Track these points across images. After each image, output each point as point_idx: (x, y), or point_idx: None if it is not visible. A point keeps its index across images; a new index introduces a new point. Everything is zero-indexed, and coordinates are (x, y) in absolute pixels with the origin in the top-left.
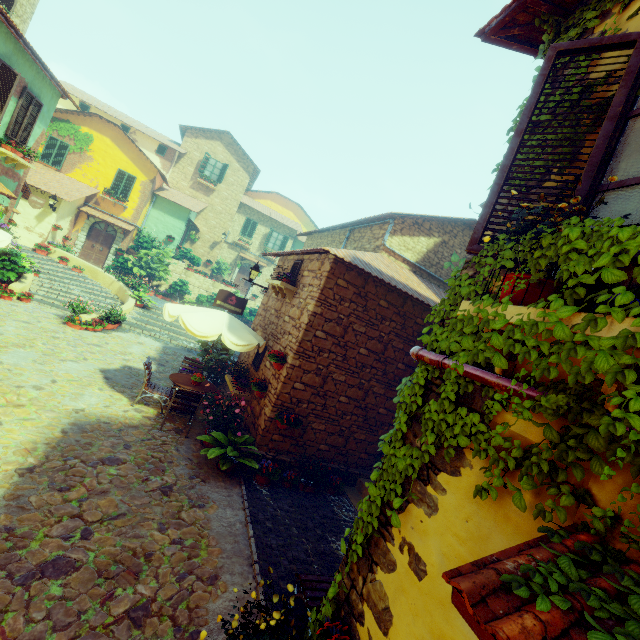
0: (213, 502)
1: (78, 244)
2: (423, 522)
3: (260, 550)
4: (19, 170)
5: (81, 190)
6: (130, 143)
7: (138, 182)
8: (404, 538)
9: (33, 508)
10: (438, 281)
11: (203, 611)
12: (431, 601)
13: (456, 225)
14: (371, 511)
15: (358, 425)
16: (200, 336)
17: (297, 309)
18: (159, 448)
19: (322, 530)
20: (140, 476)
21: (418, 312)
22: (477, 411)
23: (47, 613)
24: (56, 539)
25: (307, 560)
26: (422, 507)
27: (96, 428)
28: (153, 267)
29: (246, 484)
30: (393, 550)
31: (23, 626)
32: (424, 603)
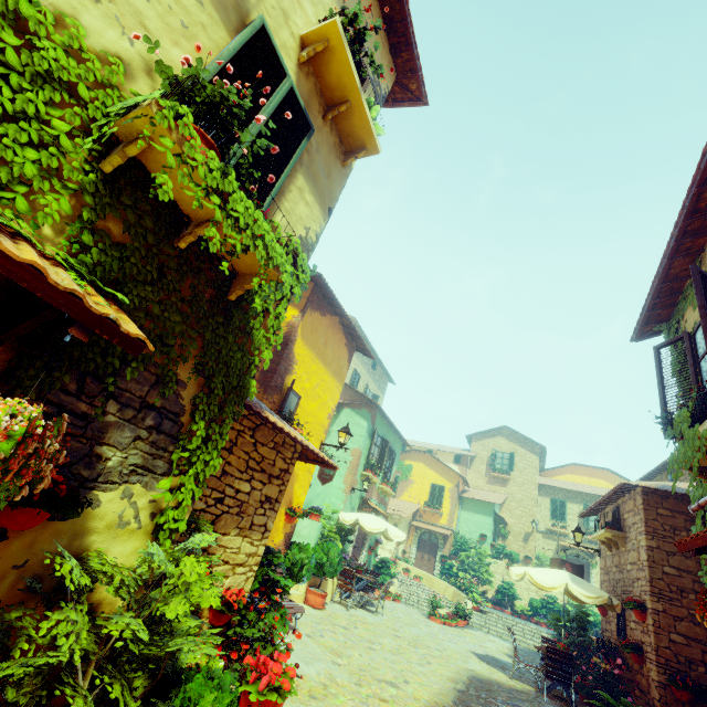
0: None
1: (412, 557)
2: None
3: None
4: (386, 498)
5: (410, 507)
6: (436, 461)
7: (446, 490)
8: None
9: None
10: None
11: None
12: None
13: None
14: None
15: None
16: (548, 588)
17: (633, 551)
18: None
19: None
20: None
21: None
22: None
23: None
24: None
25: None
26: None
27: (490, 683)
28: (476, 568)
29: None
30: None
31: None
32: None
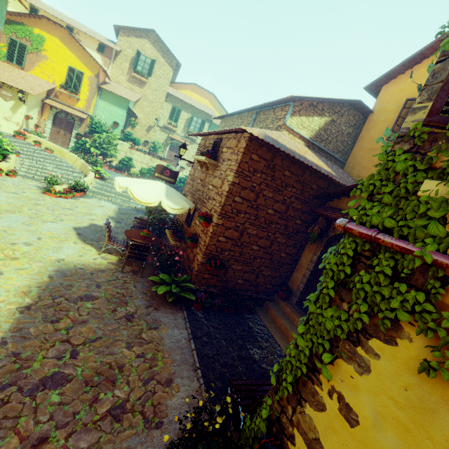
0: (164, 324)
1: (47, 130)
2: (353, 378)
3: (200, 359)
4: None
5: (42, 85)
6: (75, 42)
7: (86, 77)
8: (333, 386)
9: (32, 337)
10: (326, 153)
11: (163, 407)
12: (365, 448)
13: (343, 106)
14: (300, 359)
15: (265, 265)
16: (145, 203)
17: (219, 179)
18: (122, 286)
19: (242, 341)
20: (110, 308)
21: (314, 180)
22: (417, 287)
23: (50, 416)
24: (52, 359)
25: (234, 364)
26: (352, 365)
27: (74, 273)
28: (105, 147)
29: (186, 310)
30: (322, 394)
31: (33, 427)
32: (357, 448)
